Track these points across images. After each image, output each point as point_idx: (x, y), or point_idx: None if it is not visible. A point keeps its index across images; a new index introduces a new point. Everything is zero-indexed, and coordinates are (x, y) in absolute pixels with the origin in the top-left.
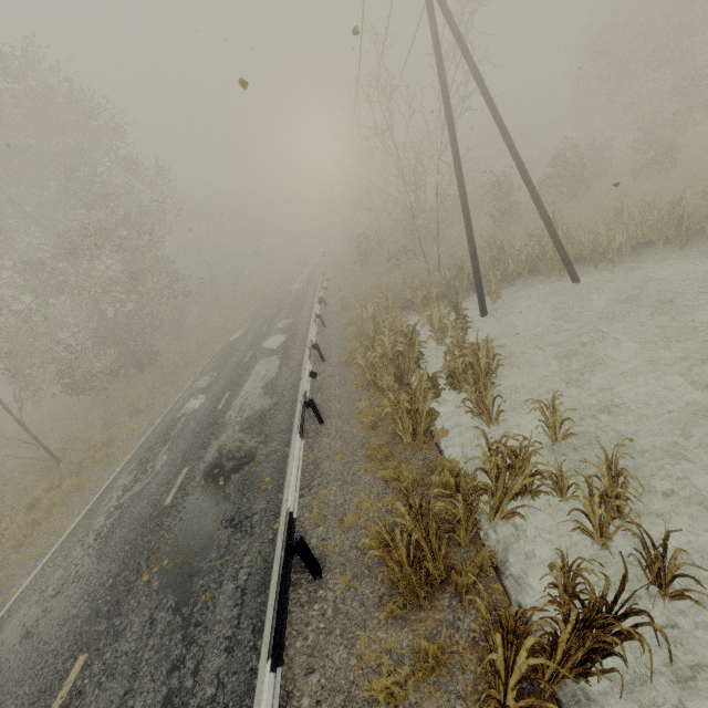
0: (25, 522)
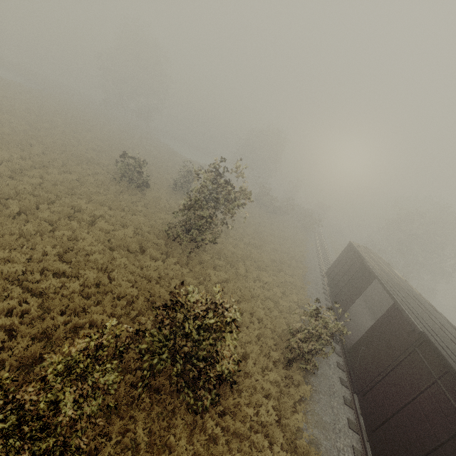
0: None
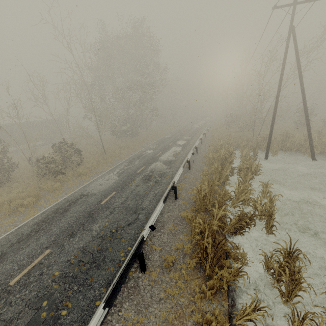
0: (97, 164)
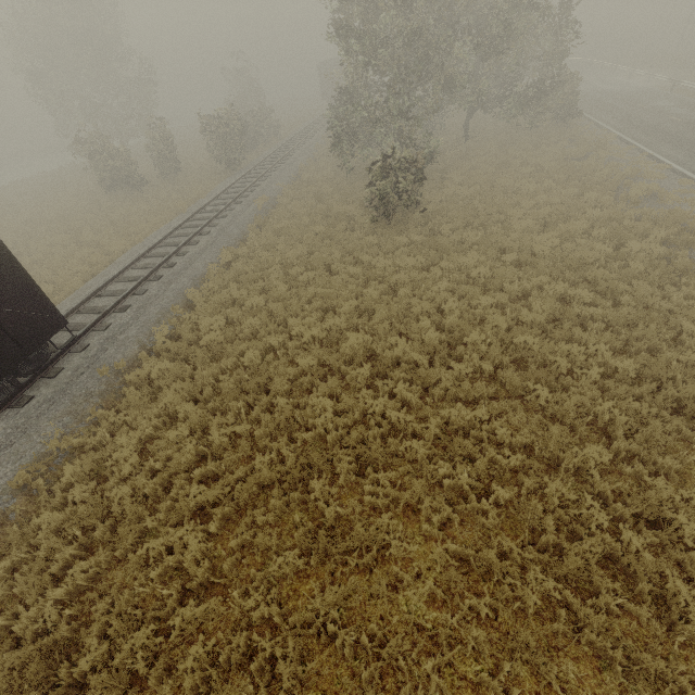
0: None
